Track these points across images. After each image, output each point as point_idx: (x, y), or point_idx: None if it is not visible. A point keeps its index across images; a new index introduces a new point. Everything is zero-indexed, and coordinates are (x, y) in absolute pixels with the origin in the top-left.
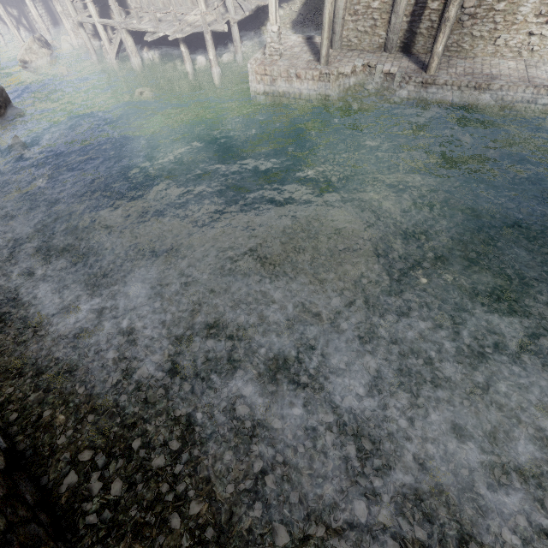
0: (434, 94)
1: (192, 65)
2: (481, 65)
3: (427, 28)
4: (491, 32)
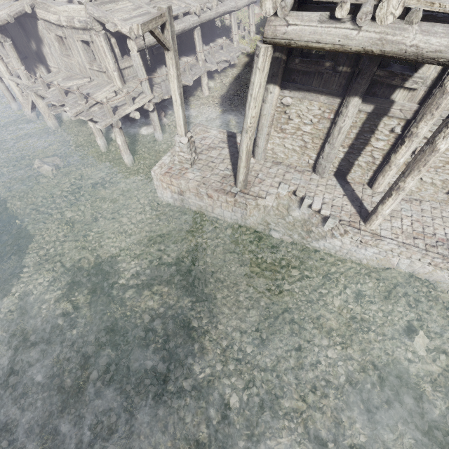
0: (375, 253)
1: (104, 139)
2: (432, 218)
3: (367, 162)
4: (445, 181)
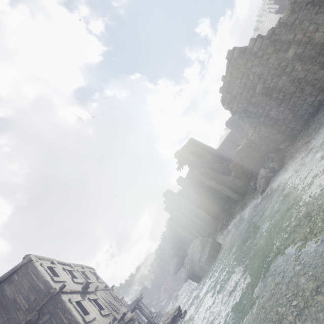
0: None
1: None
2: None
3: None
4: None
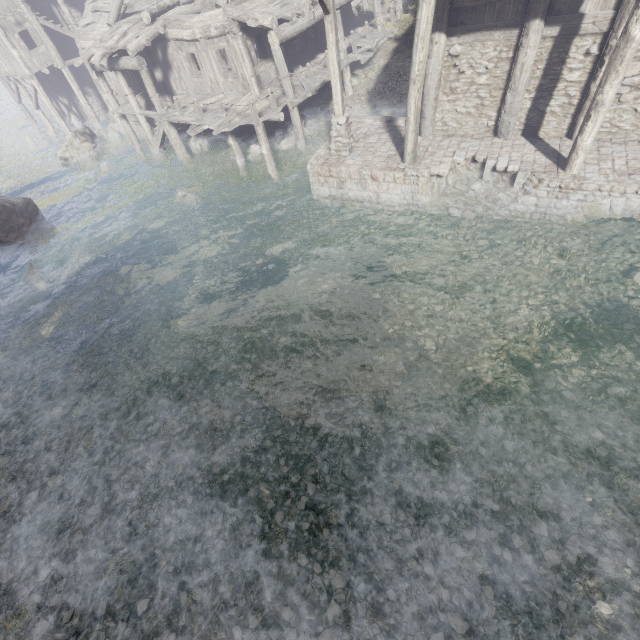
0: (580, 202)
1: (243, 158)
2: None
3: (562, 105)
4: None
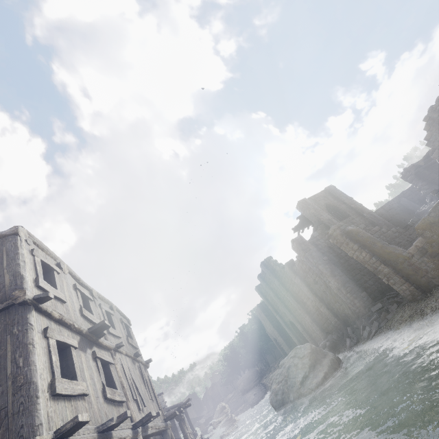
0: None
1: None
2: None
3: None
4: None
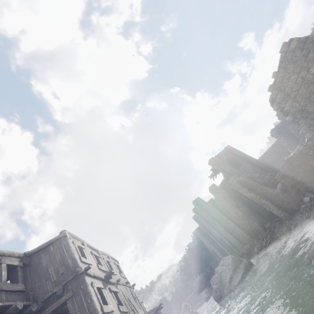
0: None
1: None
2: None
3: None
4: None
